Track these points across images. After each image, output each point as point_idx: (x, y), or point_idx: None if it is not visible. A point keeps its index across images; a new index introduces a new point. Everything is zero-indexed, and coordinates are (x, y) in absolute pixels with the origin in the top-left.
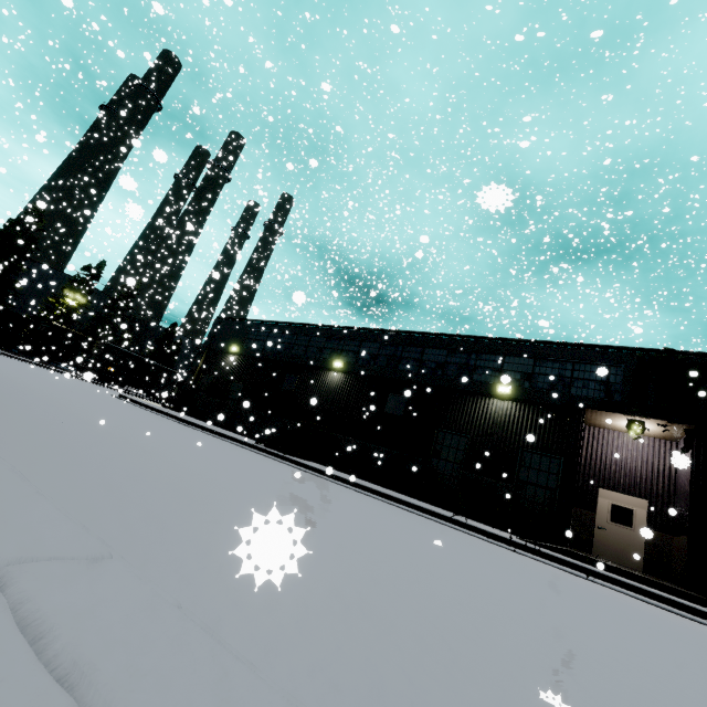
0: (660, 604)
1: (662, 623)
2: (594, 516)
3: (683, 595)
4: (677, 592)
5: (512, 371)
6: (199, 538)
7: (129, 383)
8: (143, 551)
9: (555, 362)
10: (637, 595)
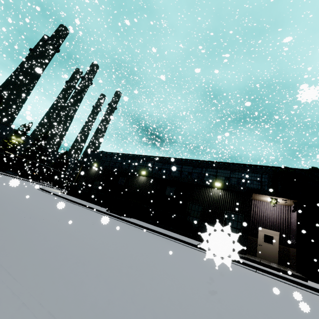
0: (286, 282)
1: (288, 295)
2: (257, 240)
3: (295, 276)
4: (293, 275)
5: (220, 176)
6: (91, 292)
7: (44, 180)
8: (67, 310)
9: (239, 172)
10: (277, 278)
